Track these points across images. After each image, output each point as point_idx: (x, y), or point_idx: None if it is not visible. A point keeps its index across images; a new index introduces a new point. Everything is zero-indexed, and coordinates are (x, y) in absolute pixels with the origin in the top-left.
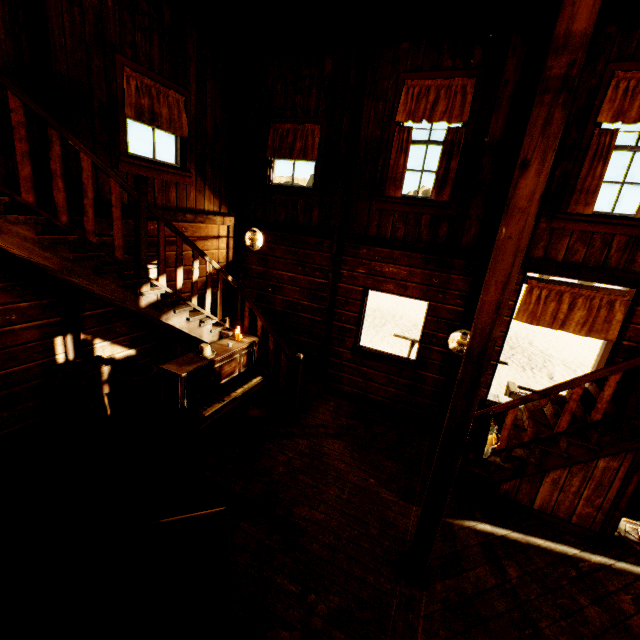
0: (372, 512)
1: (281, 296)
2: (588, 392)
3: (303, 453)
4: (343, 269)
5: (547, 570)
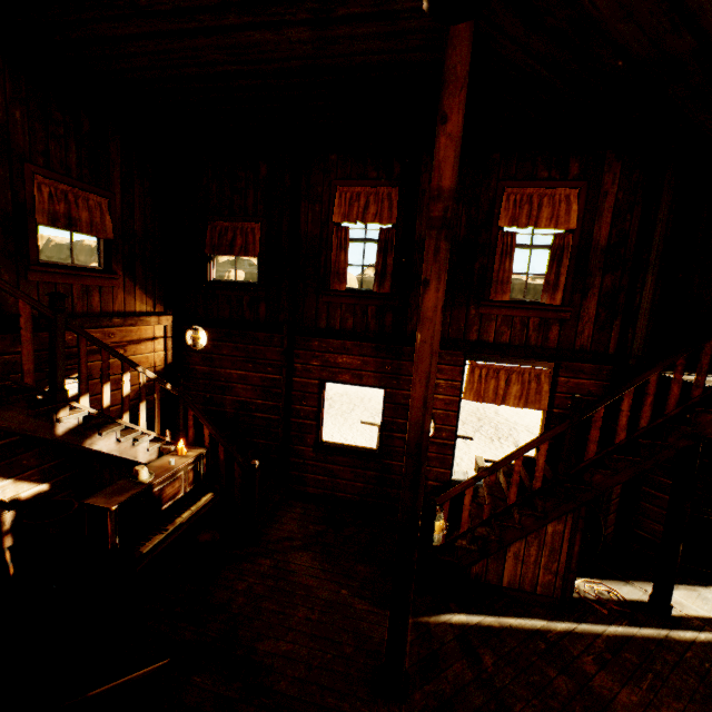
0: (346, 628)
1: (232, 396)
2: (534, 460)
3: (266, 575)
4: (296, 363)
5: (519, 649)
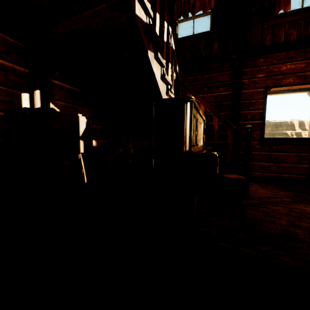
0: None
1: None
2: None
3: (294, 216)
4: (243, 79)
5: None
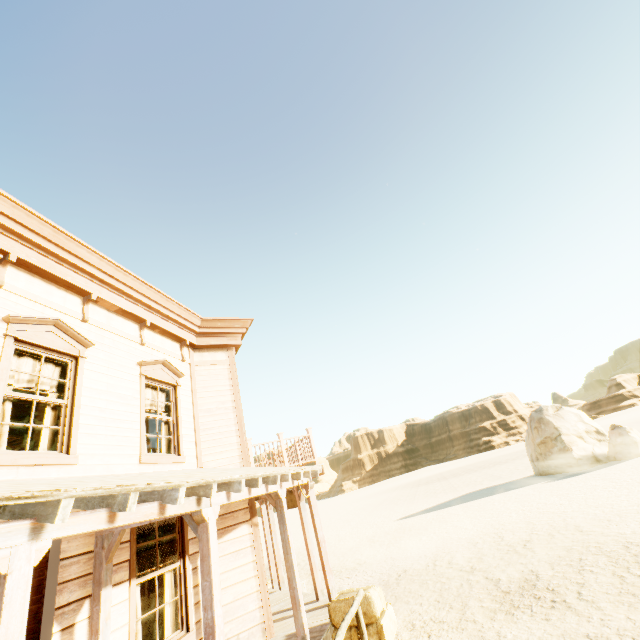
0: None
1: None
2: None
3: None
4: None
5: None
